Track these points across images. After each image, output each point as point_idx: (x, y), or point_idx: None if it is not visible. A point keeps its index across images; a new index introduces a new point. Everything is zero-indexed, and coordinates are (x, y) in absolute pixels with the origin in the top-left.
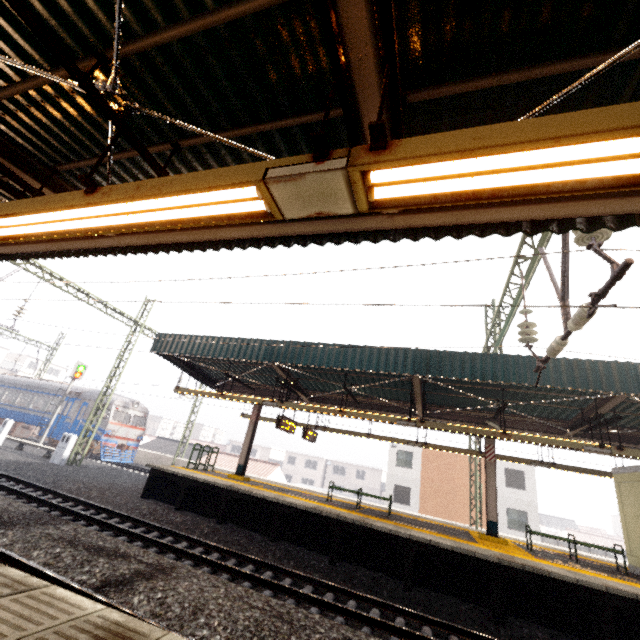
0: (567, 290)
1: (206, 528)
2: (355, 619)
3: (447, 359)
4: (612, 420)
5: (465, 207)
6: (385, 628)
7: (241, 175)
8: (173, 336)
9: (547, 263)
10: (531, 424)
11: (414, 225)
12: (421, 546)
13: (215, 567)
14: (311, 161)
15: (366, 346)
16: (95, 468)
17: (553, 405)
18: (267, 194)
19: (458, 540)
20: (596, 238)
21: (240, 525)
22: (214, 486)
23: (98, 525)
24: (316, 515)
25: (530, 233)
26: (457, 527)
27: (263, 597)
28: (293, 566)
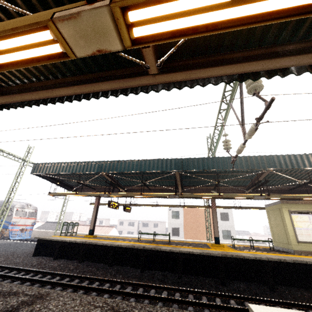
0: (244, 120)
1: (72, 266)
2: (154, 299)
3: (191, 162)
4: (264, 183)
5: (193, 68)
6: (170, 301)
7: (36, 18)
8: (44, 164)
9: (233, 109)
10: (230, 189)
11: (167, 81)
12: (185, 255)
13: (75, 288)
14: (85, 4)
15: (151, 159)
16: (5, 244)
17: (239, 179)
18: (58, 33)
19: (202, 249)
20: (257, 90)
21: (92, 261)
22: (75, 243)
23: (1, 277)
24: (132, 249)
25: (227, 82)
26: (201, 242)
27: (103, 299)
28: (121, 277)
